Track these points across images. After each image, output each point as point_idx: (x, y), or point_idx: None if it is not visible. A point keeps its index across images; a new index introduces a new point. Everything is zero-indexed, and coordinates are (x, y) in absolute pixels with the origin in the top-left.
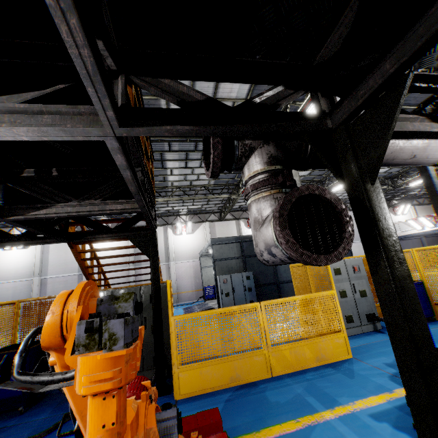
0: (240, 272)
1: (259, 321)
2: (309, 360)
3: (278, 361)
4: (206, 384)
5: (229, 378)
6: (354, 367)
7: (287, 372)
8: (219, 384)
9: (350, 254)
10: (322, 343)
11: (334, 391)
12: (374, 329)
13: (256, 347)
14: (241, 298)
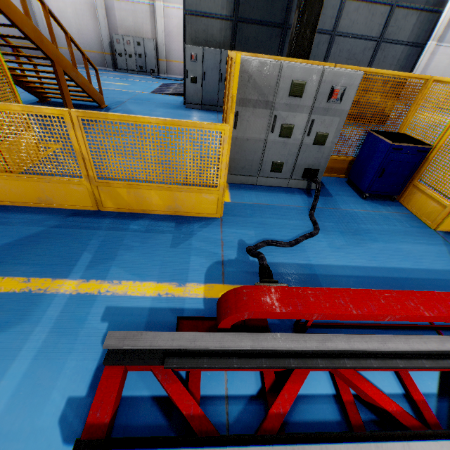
0: (224, 48)
1: (73, 141)
2: (157, 206)
3: (109, 198)
4: (3, 196)
5: (36, 198)
6: (201, 232)
7: (120, 211)
8: (23, 200)
9: (411, 66)
10: (181, 193)
11: (127, 257)
12: (305, 187)
13: (73, 175)
14: (212, 91)
